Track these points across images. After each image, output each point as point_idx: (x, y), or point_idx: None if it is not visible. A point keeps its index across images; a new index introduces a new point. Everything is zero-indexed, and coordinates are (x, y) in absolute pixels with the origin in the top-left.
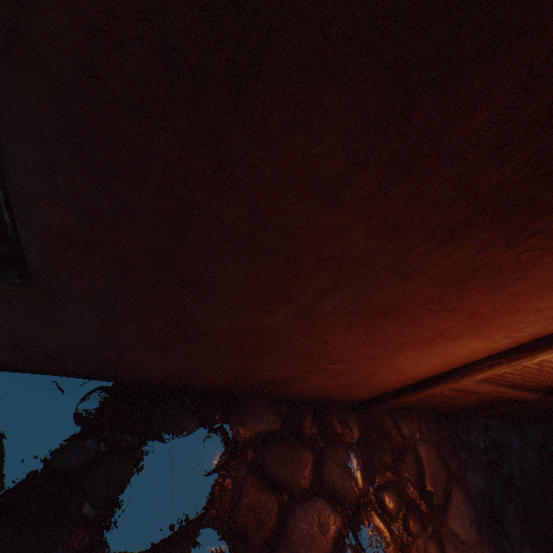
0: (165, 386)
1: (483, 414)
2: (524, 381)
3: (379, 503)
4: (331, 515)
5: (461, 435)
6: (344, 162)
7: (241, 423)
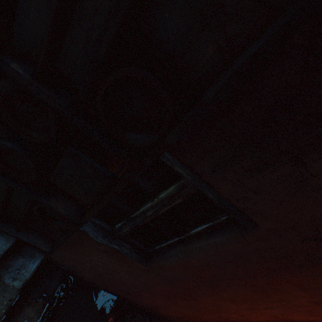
0: (139, 306)
1: None
2: None
3: None
4: None
5: None
6: (318, 285)
7: None
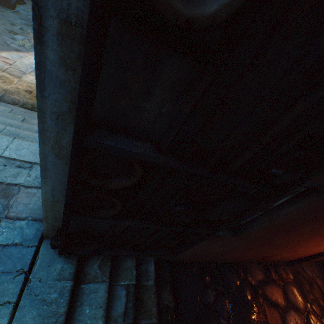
0: (220, 262)
1: None
2: None
3: (313, 310)
4: (298, 317)
5: None
6: None
7: (251, 276)
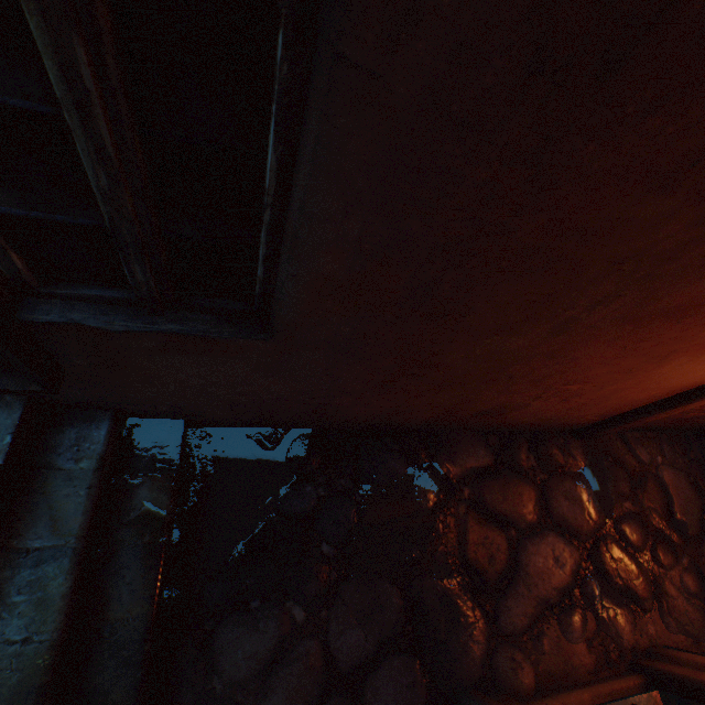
0: (363, 428)
1: None
2: None
3: (620, 535)
4: (566, 549)
5: None
6: (704, 136)
7: (450, 461)
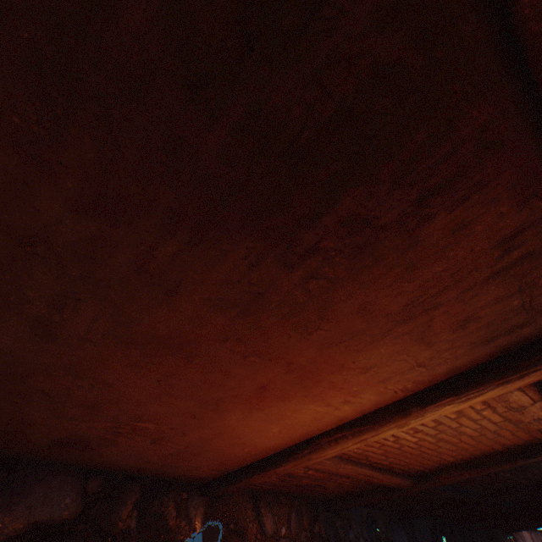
0: None
1: (361, 503)
2: (391, 463)
3: None
4: None
5: (340, 531)
6: None
7: (6, 508)
